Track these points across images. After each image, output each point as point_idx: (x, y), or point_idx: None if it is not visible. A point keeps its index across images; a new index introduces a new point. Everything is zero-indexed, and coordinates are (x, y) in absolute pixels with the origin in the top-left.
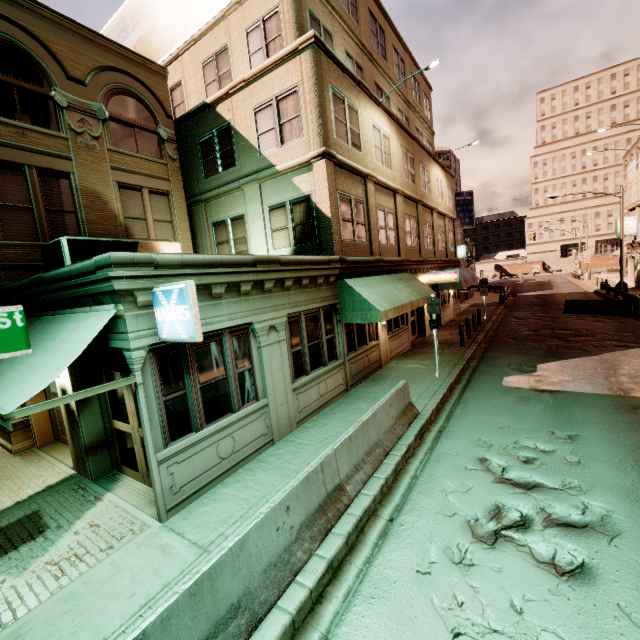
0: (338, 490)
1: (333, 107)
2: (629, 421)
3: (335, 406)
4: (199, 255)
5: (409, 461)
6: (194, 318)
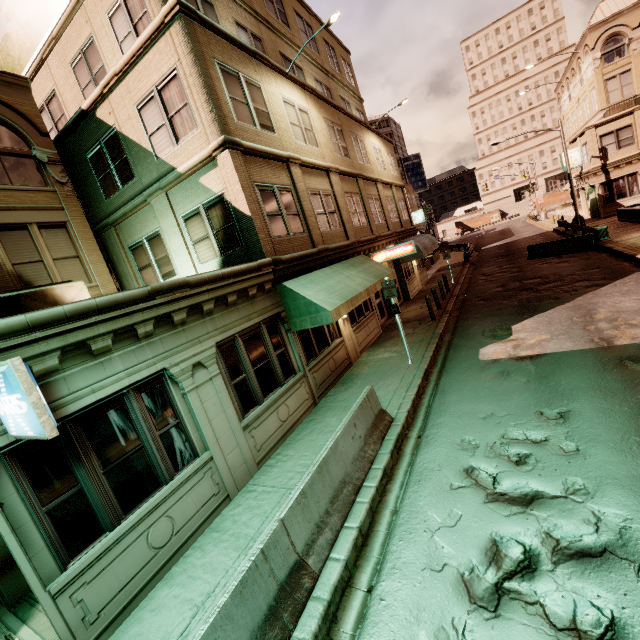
0: (296, 571)
1: (226, 86)
2: (620, 379)
3: (302, 428)
4: (56, 308)
5: (387, 488)
6: (33, 409)
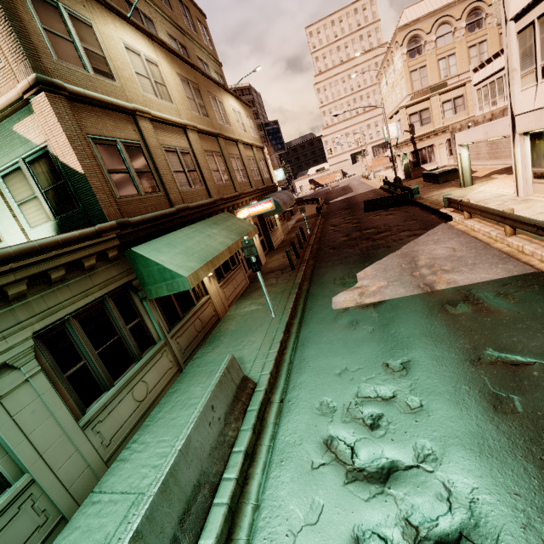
0: None
1: (37, 14)
2: (445, 324)
3: (165, 402)
4: None
5: (249, 474)
6: None
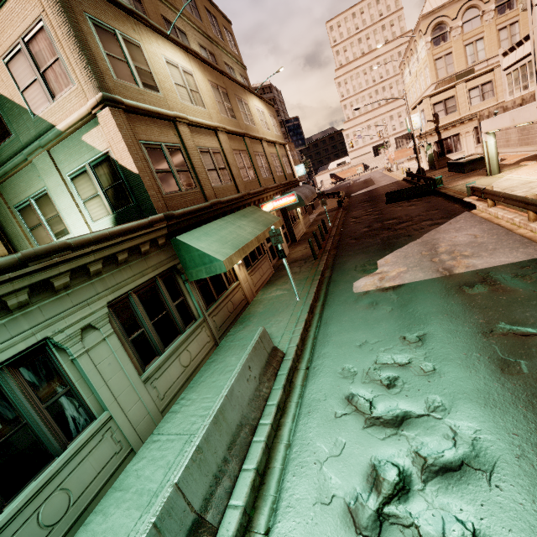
0: (194, 531)
1: (101, 42)
2: (461, 303)
3: (205, 370)
4: None
5: (281, 422)
6: None
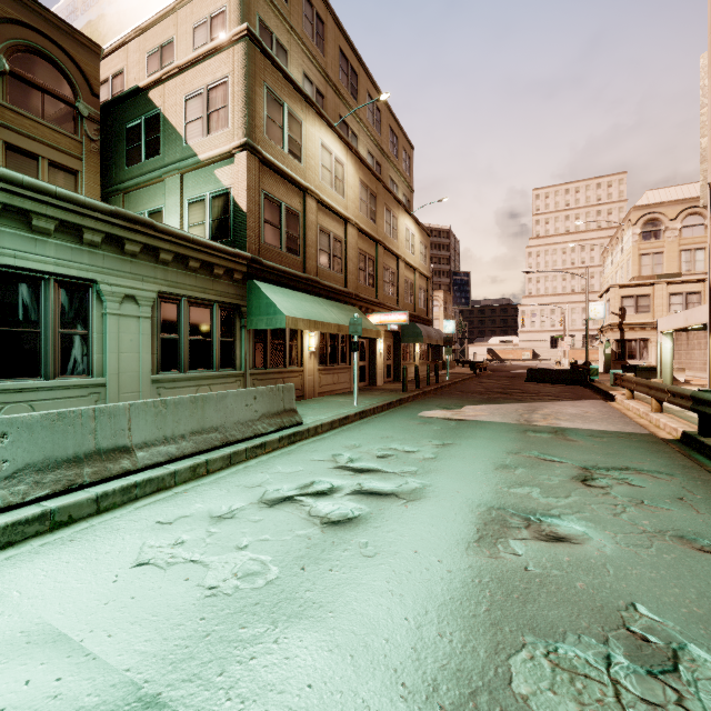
0: (121, 452)
1: (267, 106)
2: (512, 437)
3: None
4: (17, 173)
5: (258, 457)
6: None
